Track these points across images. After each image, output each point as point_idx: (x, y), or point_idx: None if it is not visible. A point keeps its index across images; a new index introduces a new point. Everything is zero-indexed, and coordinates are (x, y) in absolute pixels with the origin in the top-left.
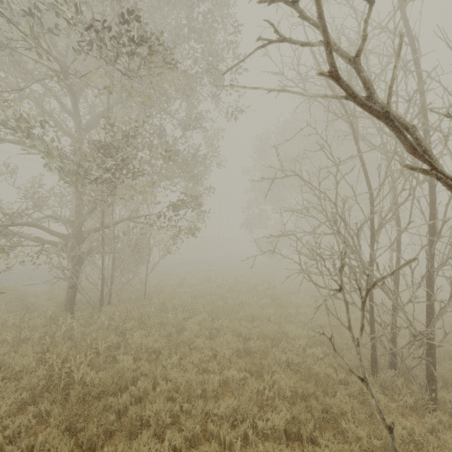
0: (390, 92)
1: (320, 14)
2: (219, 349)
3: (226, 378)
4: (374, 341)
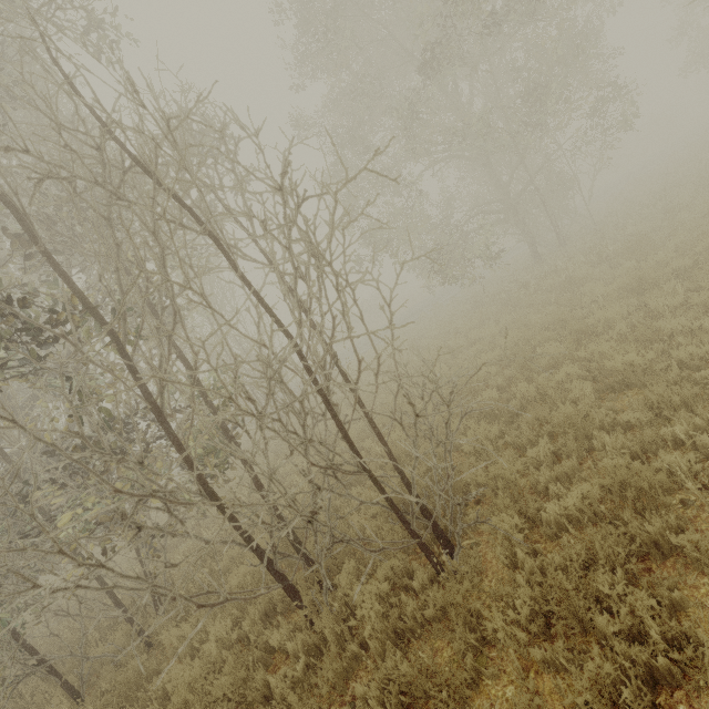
0: None
1: None
2: None
3: None
4: None
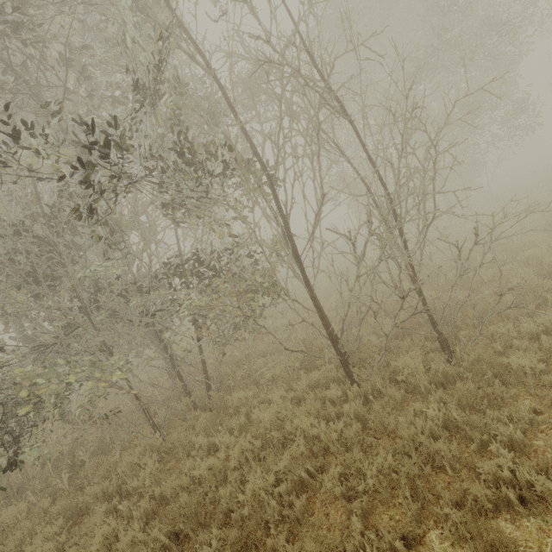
0: None
1: None
2: None
3: None
4: None
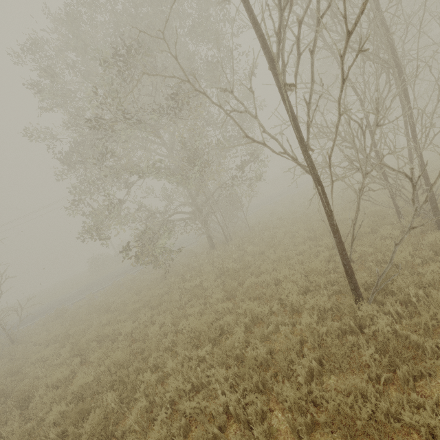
0: (262, 137)
1: (235, 122)
2: (297, 240)
3: (301, 251)
4: (394, 201)
